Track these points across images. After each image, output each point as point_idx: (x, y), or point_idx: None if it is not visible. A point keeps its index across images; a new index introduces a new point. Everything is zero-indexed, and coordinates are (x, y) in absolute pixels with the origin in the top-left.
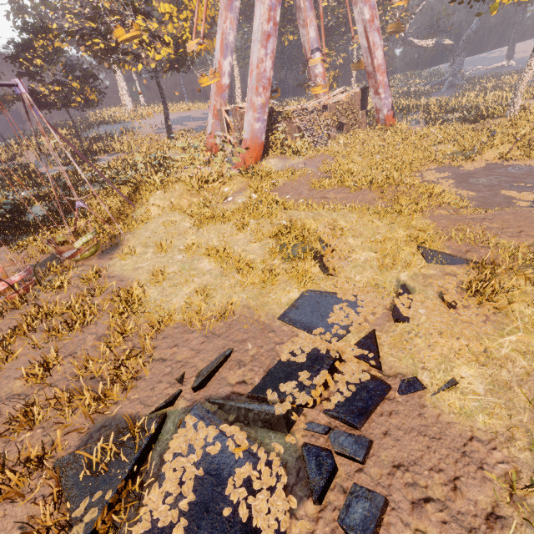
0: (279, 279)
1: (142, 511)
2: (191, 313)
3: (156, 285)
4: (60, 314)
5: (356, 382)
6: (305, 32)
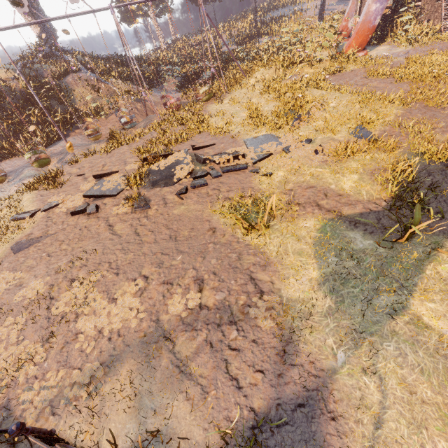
0: (265, 127)
1: (158, 163)
2: (217, 130)
3: (216, 118)
4: (180, 120)
5: (239, 163)
6: None
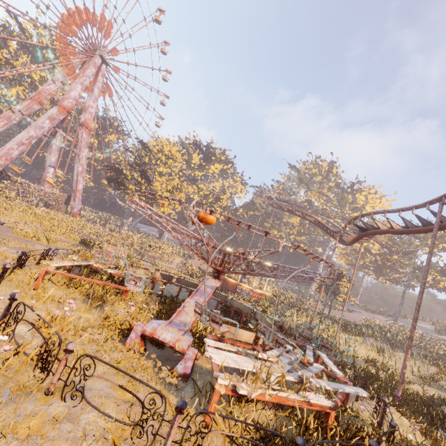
0: None
1: None
2: None
3: None
4: None
5: None
6: (50, 156)
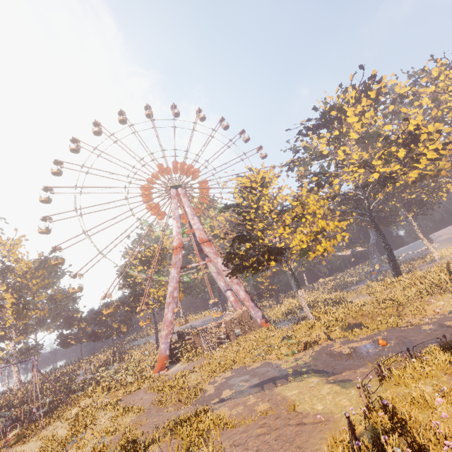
0: None
1: None
2: None
3: None
4: None
5: None
6: (219, 284)
